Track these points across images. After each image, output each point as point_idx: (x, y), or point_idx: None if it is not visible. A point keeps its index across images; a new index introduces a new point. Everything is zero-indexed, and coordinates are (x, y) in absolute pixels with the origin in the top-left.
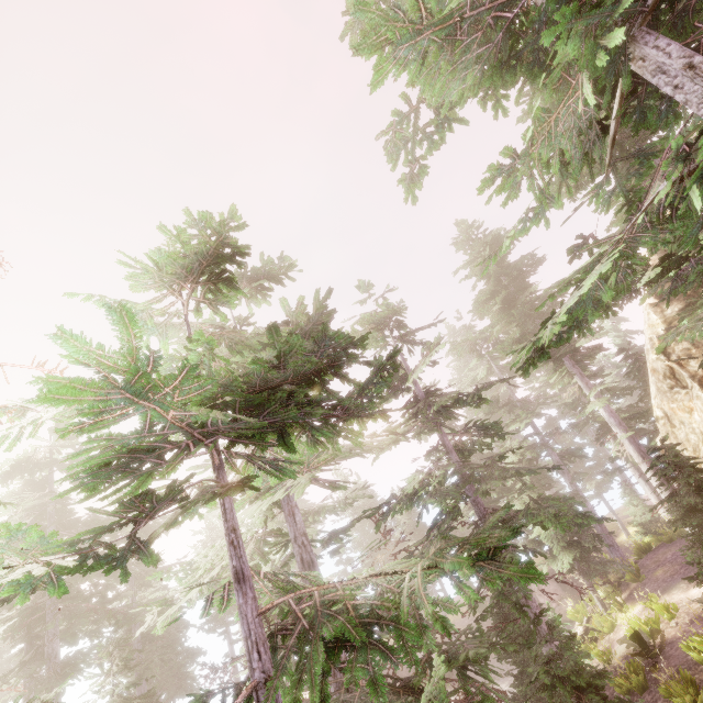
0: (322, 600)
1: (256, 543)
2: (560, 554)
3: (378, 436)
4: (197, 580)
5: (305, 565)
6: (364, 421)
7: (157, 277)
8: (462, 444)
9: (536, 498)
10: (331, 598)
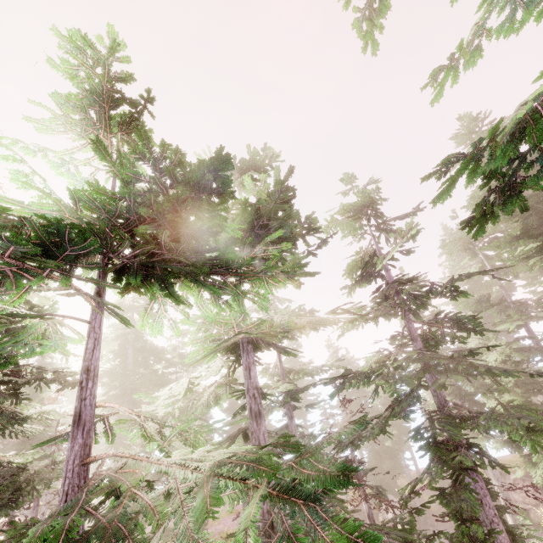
0: (108, 475)
1: (222, 386)
2: (542, 462)
3: (334, 313)
4: (173, 405)
5: (253, 414)
6: (274, 285)
7: (66, 122)
8: (431, 334)
9: (519, 401)
10: (117, 475)
